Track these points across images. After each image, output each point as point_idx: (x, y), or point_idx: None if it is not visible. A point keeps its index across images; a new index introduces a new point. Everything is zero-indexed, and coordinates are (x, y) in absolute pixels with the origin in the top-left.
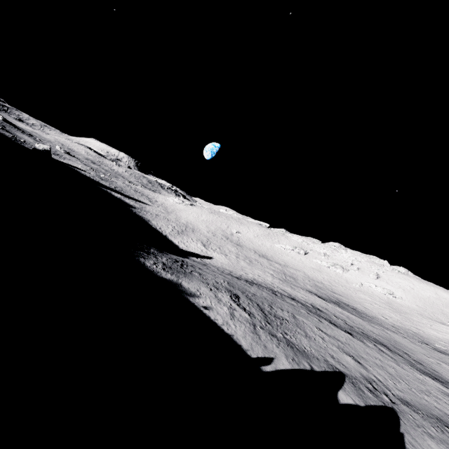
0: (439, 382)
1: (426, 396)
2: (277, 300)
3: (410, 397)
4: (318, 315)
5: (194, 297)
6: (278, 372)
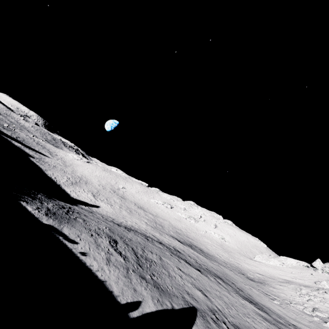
0: (253, 304)
1: (248, 318)
2: (148, 244)
3: (239, 321)
4: (178, 256)
5: (73, 242)
6: (144, 316)
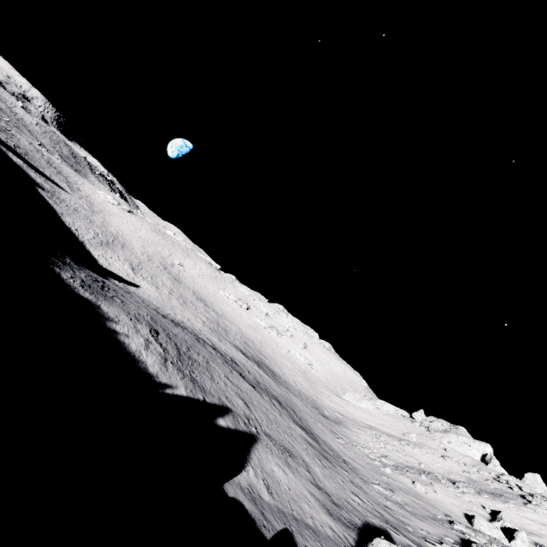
0: (305, 432)
1: (287, 436)
2: (198, 346)
3: (274, 433)
4: (232, 367)
5: (112, 322)
6: (175, 396)
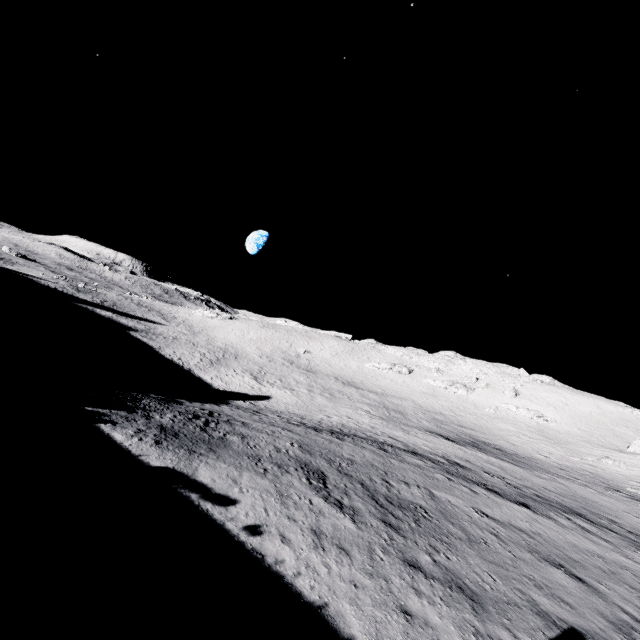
0: None
1: None
2: (392, 463)
3: None
4: (463, 478)
5: (225, 503)
6: None
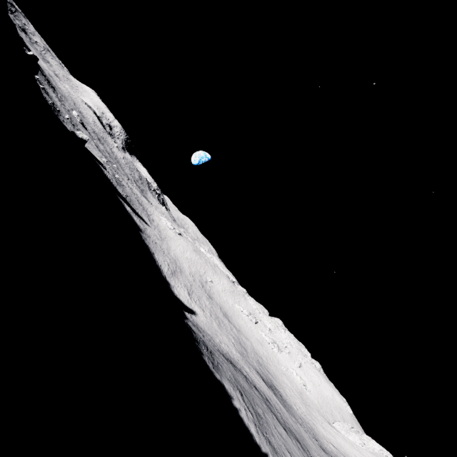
0: None
1: None
2: (253, 393)
3: None
4: (270, 409)
5: (232, 399)
6: None
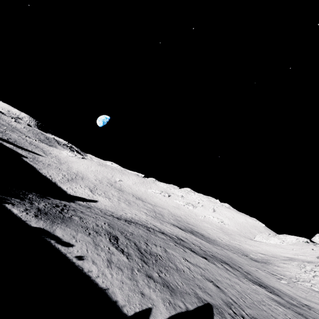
0: (264, 288)
1: (263, 306)
2: (151, 236)
3: (256, 312)
4: (182, 245)
5: (68, 245)
6: None
